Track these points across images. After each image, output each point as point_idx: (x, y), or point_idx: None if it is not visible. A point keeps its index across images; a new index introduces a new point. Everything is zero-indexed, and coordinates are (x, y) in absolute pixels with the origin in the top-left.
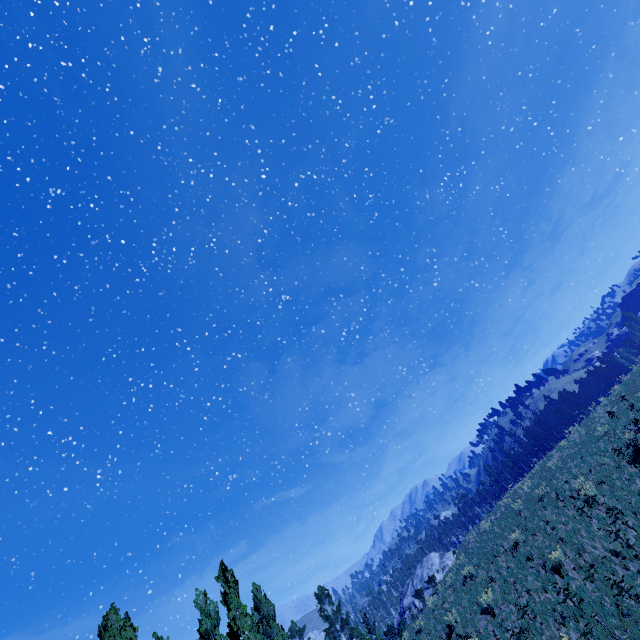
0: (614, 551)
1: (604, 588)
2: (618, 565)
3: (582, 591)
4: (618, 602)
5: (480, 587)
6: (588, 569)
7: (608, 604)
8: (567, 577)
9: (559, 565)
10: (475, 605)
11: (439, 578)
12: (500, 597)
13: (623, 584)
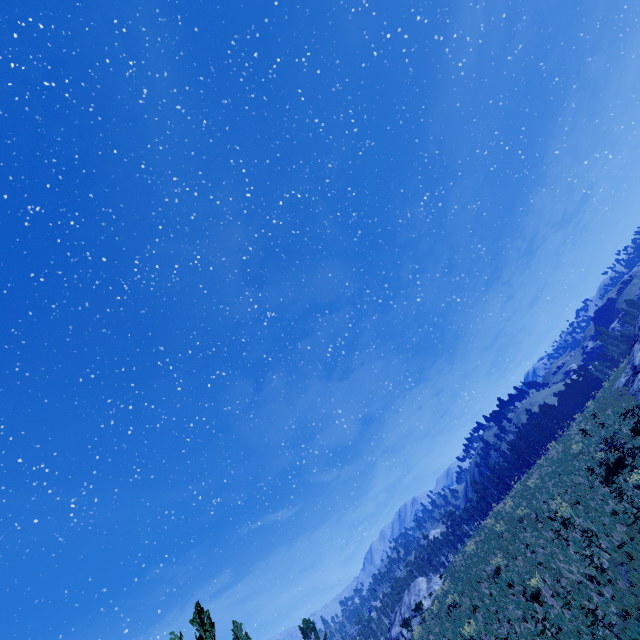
0: (589, 576)
1: (580, 616)
2: (593, 591)
3: (560, 620)
4: (594, 631)
5: (464, 617)
6: (565, 596)
7: (584, 634)
8: (546, 605)
9: (538, 592)
10: (459, 637)
11: (427, 605)
12: (483, 628)
13: (598, 611)
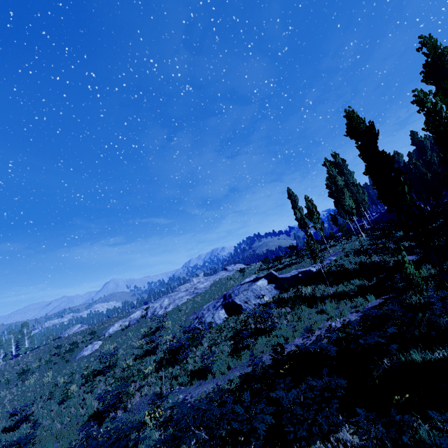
0: None
1: None
2: None
3: None
4: None
5: None
6: None
7: None
8: None
9: None
10: None
11: None
12: None
13: None
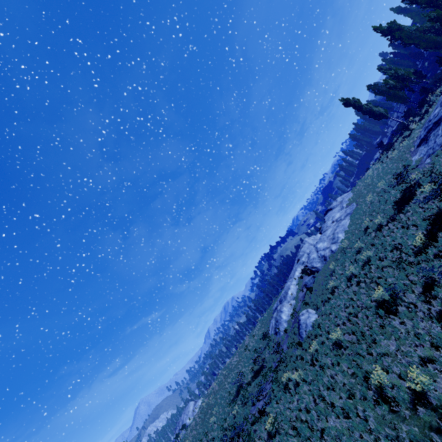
0: None
1: None
2: None
3: None
4: None
5: None
6: None
7: None
8: None
9: None
10: None
11: (190, 421)
12: None
13: None
